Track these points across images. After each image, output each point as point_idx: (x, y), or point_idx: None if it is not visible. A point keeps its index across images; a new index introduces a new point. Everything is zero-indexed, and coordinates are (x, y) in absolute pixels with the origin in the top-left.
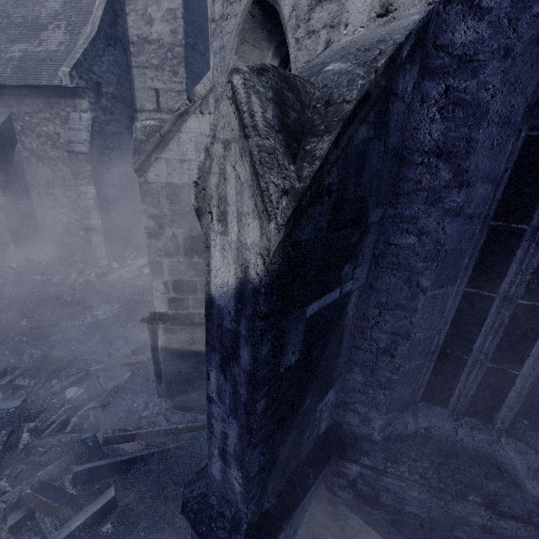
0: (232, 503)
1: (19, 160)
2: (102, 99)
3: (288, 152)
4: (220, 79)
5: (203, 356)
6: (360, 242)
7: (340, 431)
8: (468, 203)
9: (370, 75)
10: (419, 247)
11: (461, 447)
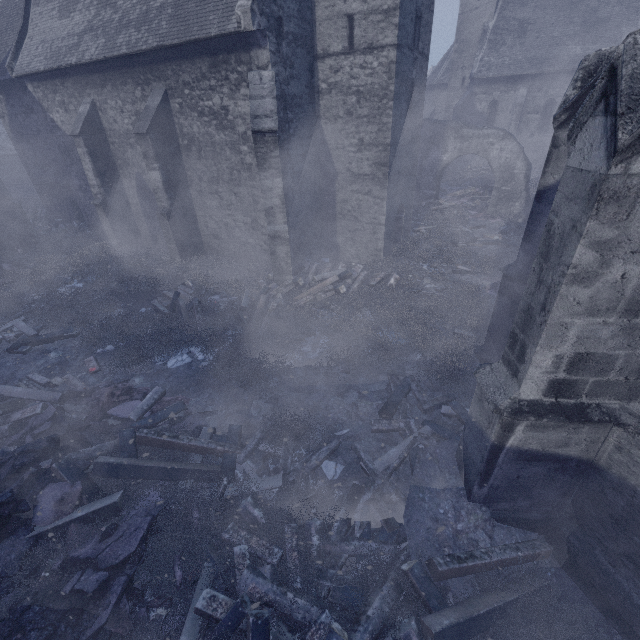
0: None
1: (178, 151)
2: (282, 45)
3: None
4: None
5: (568, 462)
6: None
7: None
8: None
9: None
10: None
11: None
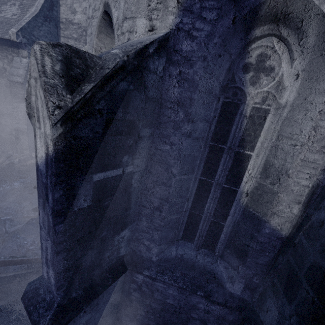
0: (51, 292)
1: None
2: None
3: (68, 88)
4: (90, 50)
5: None
6: (135, 144)
7: (135, 255)
8: (194, 131)
9: (123, 57)
10: (171, 151)
11: (197, 265)
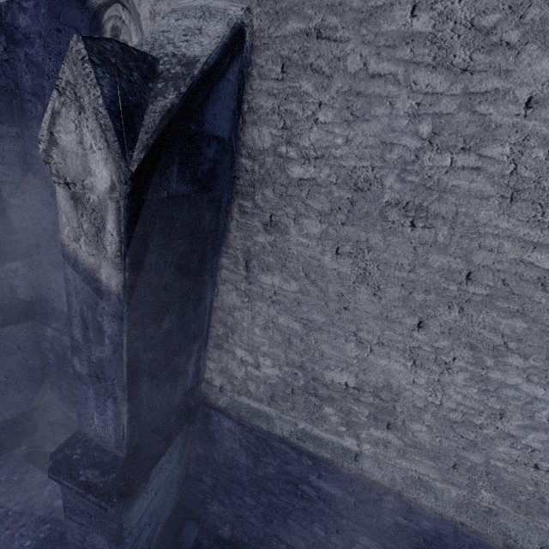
0: None
1: None
2: None
3: None
4: None
5: None
6: None
7: (47, 305)
8: None
9: None
10: None
11: None
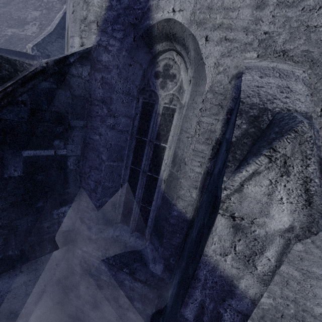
0: None
1: None
2: None
3: None
4: None
5: None
6: (66, 132)
7: (78, 233)
8: (117, 124)
9: (42, 64)
10: (100, 141)
11: (129, 246)
